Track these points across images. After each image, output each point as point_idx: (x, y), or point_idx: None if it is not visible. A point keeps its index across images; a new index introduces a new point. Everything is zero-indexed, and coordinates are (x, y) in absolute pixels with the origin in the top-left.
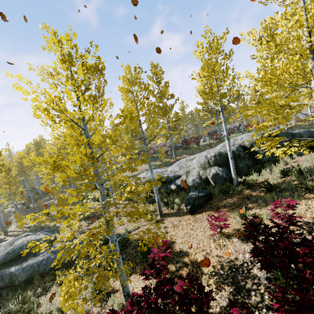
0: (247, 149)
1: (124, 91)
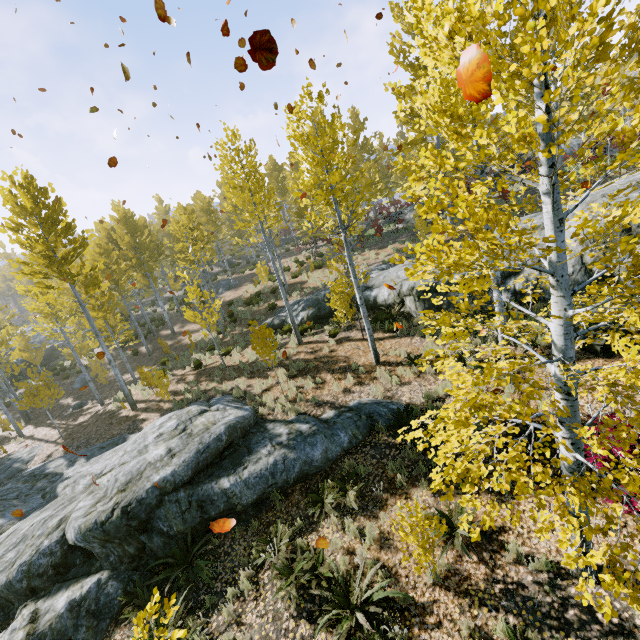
0: None
1: None
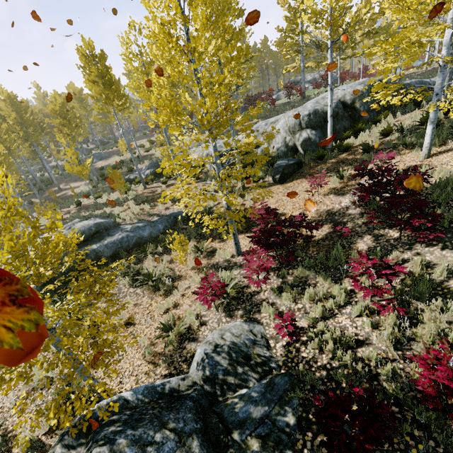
0: (346, 107)
1: (199, 2)
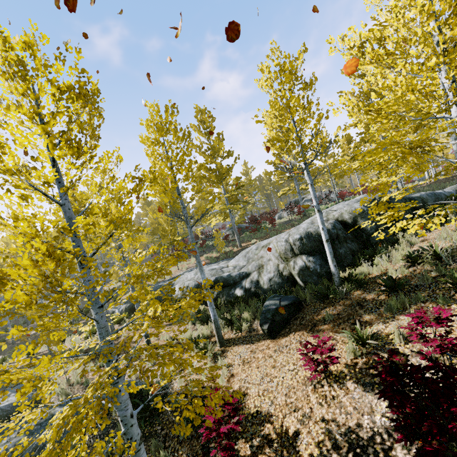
0: (347, 226)
1: (149, 143)
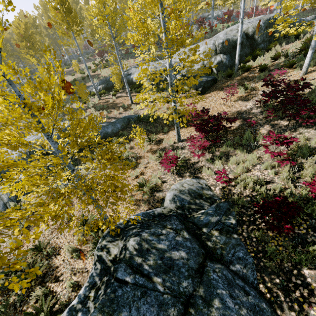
0: (248, 37)
1: None
